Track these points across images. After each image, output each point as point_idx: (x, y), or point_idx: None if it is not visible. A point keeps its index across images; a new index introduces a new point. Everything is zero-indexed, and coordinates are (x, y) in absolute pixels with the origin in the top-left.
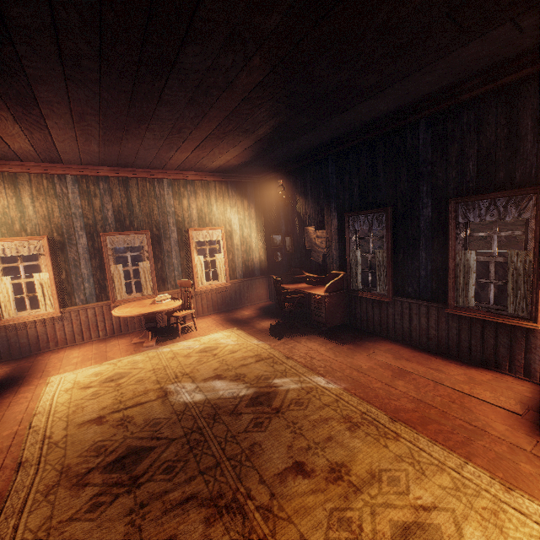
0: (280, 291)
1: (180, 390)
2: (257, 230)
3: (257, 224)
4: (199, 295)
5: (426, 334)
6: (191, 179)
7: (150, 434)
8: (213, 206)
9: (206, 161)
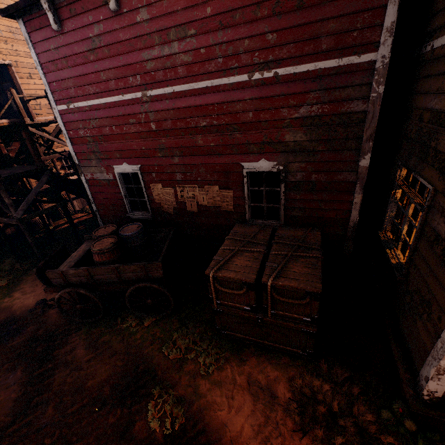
0: None
1: None
2: None
3: None
4: None
5: None
6: None
7: None
8: None
9: None
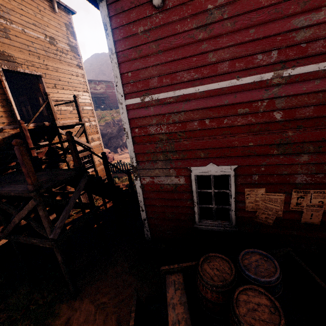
0: None
1: None
2: None
3: None
4: None
5: None
6: None
7: None
8: None
9: None
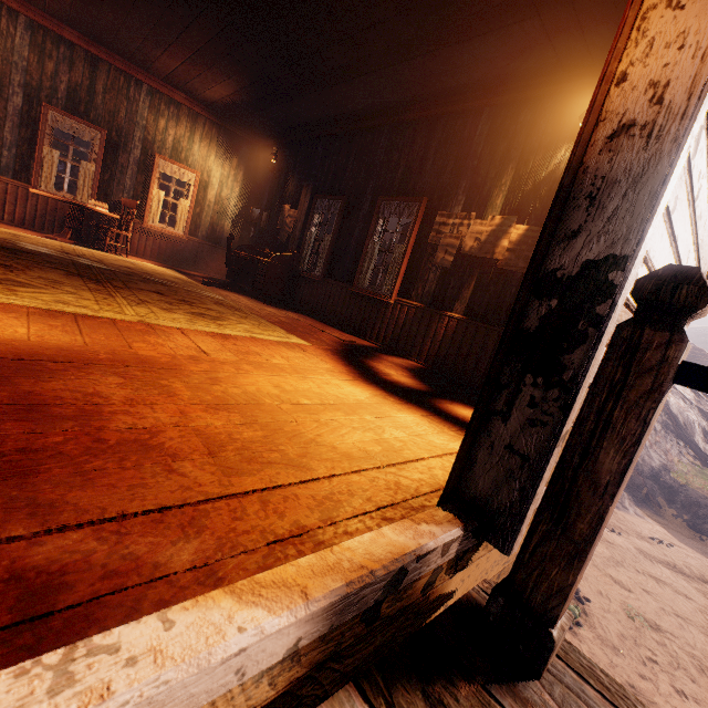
0: (230, 247)
1: (84, 258)
2: (240, 198)
3: (242, 191)
4: (146, 234)
5: (334, 311)
6: (179, 101)
7: (40, 253)
8: (195, 144)
9: (198, 84)
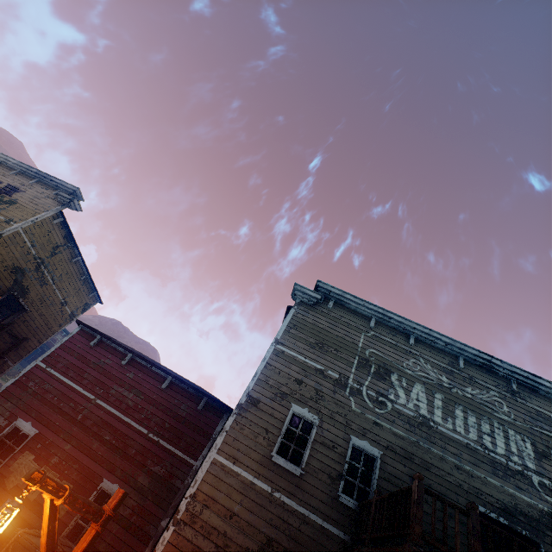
0: None
1: None
2: None
3: None
4: None
5: None
6: None
7: None
8: None
9: None
